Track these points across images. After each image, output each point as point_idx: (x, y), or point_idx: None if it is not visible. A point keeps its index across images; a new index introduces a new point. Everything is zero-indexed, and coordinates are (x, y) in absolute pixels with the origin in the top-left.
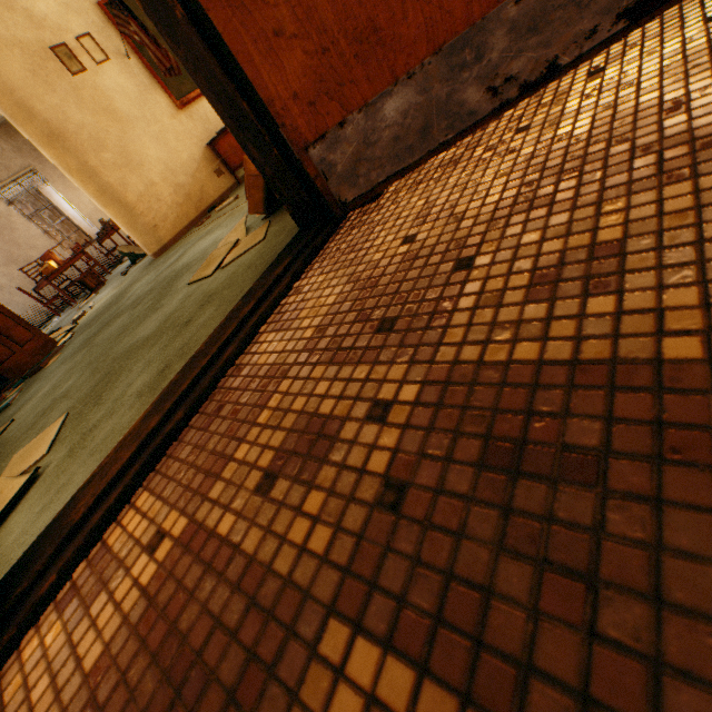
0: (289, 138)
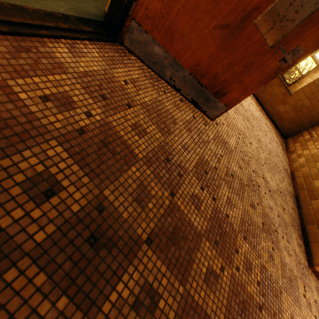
0: (133, 10)
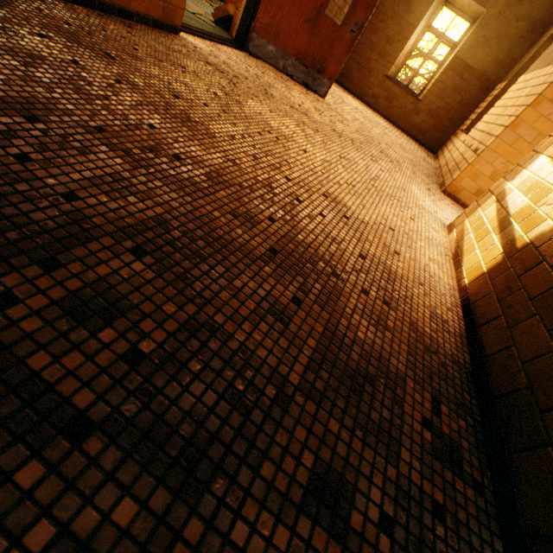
0: (253, 26)
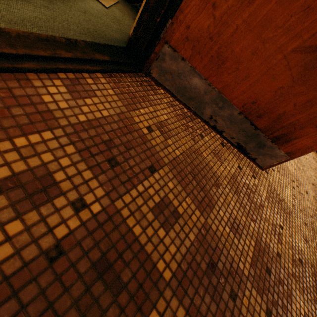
0: (168, 30)
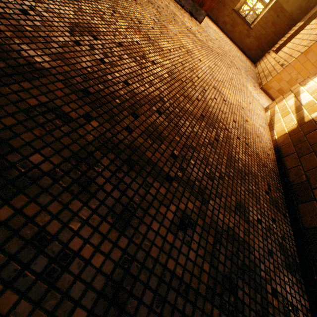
0: None
